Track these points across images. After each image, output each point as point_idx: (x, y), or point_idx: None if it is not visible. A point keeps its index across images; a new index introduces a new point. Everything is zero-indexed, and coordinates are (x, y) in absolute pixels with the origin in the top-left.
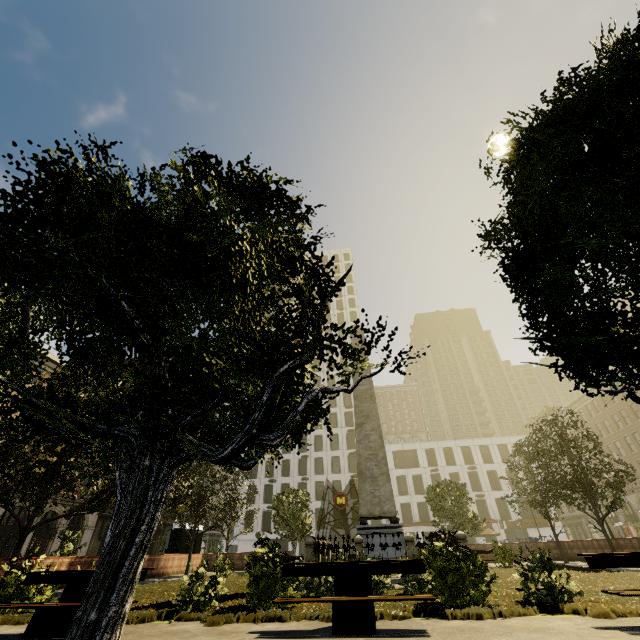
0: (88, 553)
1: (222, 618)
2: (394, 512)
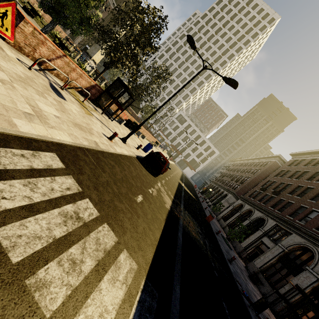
0: (79, 45)
1: (21, 3)
2: (92, 57)
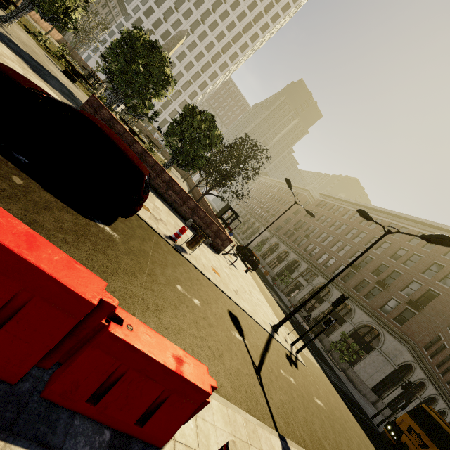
0: None
1: (41, 47)
2: None
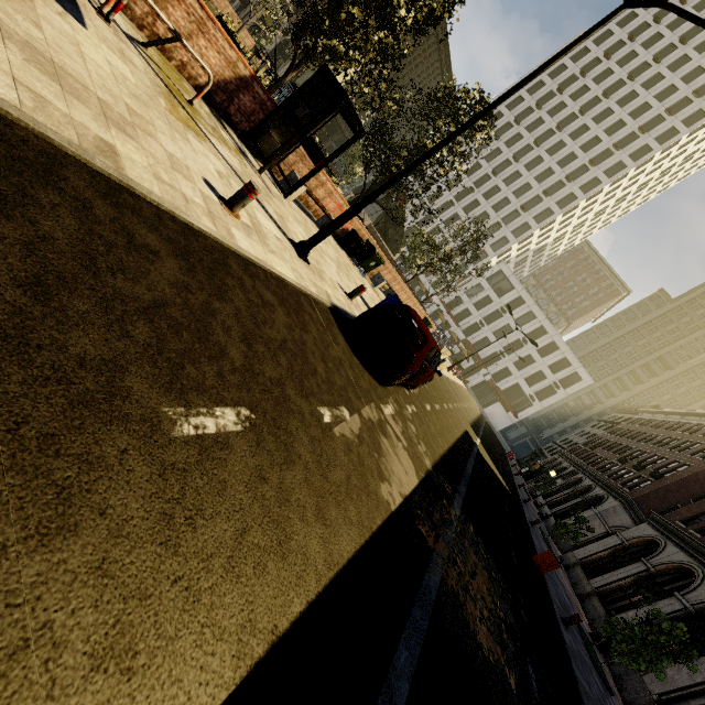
0: None
1: None
2: None
